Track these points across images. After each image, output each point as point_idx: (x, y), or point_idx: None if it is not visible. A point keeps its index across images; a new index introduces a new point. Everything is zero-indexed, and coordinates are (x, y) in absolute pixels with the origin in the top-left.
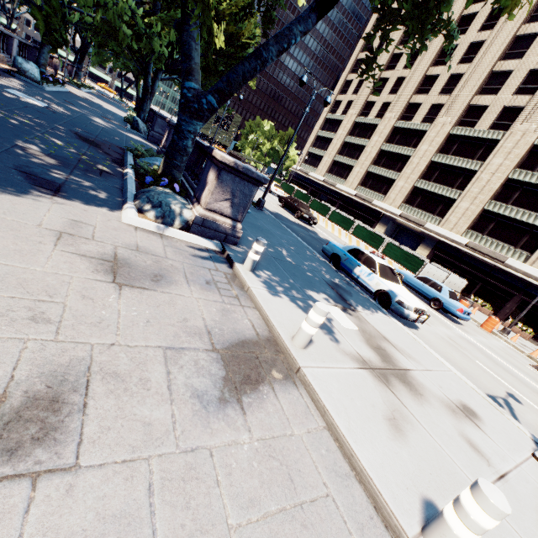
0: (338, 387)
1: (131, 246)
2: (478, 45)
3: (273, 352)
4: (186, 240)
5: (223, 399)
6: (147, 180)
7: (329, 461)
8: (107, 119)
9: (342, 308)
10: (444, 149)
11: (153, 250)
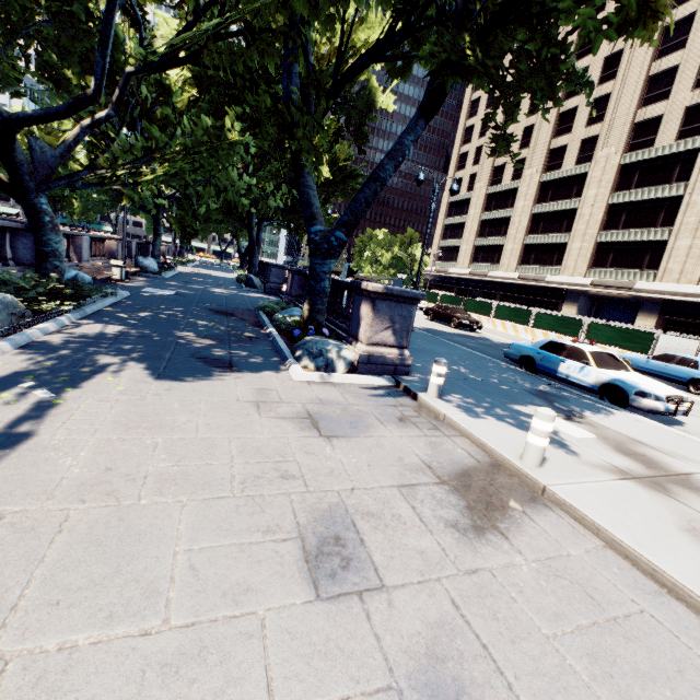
0: (601, 502)
1: (315, 401)
2: (616, 57)
3: (505, 477)
4: (357, 383)
5: (477, 527)
6: (296, 333)
7: (627, 579)
8: (223, 286)
9: (563, 416)
10: (621, 185)
11: (335, 400)
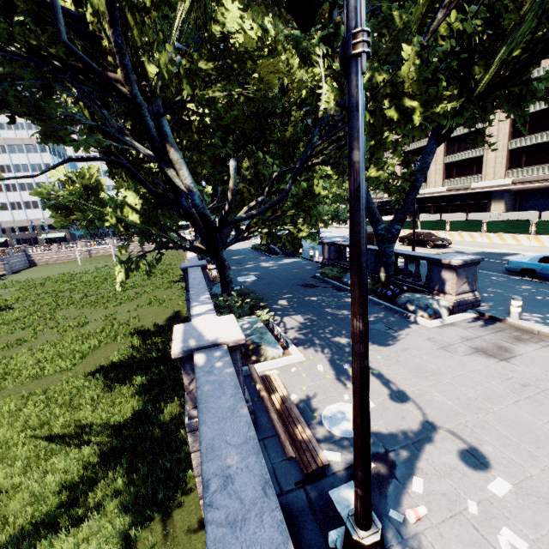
0: None
1: (462, 339)
2: None
3: None
4: (459, 320)
5: None
6: (389, 294)
7: None
8: (259, 259)
9: None
10: None
11: (470, 336)
